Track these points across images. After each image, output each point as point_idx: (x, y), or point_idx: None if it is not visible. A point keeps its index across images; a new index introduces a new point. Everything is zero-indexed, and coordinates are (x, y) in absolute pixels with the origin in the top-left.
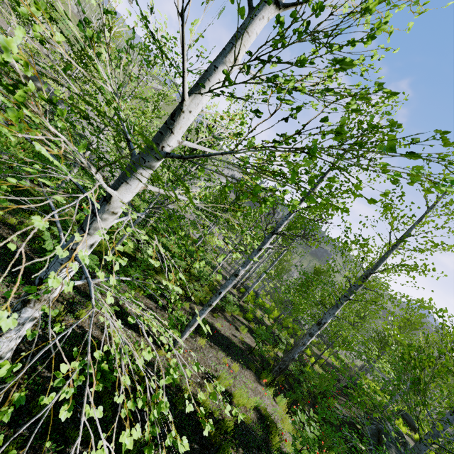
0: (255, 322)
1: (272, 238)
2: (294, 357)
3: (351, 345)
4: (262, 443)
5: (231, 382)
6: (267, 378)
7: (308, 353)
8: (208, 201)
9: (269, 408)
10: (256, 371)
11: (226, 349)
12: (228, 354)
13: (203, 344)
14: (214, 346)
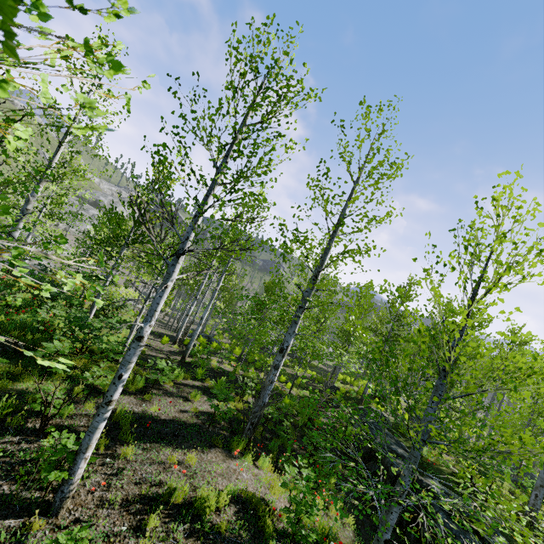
0: (212, 376)
1: (180, 263)
2: (264, 402)
3: (321, 354)
4: (251, 543)
5: (187, 490)
6: (239, 445)
7: (283, 380)
8: (93, 238)
9: (252, 483)
10: (224, 443)
11: (173, 439)
12: (176, 445)
13: (132, 454)
14: (152, 446)
